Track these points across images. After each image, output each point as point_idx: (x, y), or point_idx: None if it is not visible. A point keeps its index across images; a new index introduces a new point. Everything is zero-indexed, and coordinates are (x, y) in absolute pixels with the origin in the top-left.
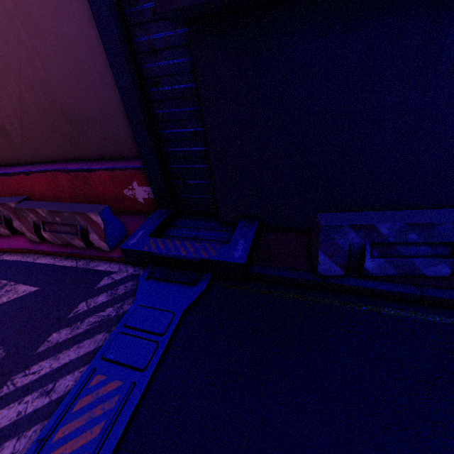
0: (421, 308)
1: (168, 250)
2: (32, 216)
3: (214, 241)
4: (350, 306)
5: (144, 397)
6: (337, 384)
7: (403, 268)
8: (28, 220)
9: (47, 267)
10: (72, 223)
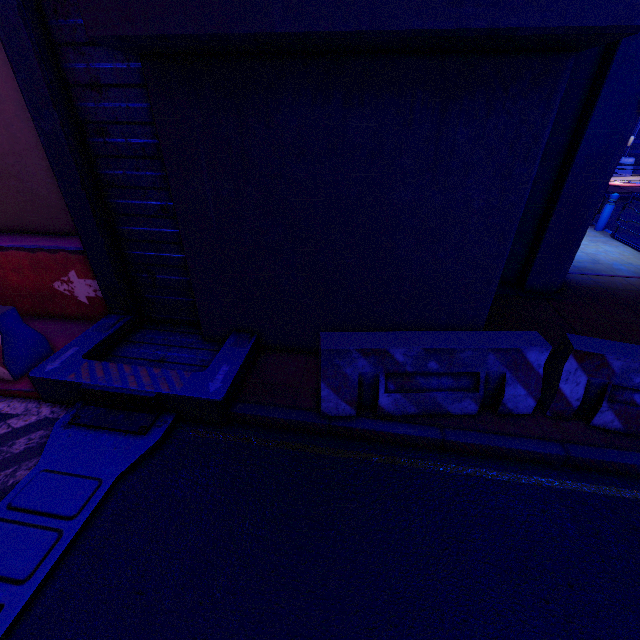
0: (442, 457)
1: (108, 380)
2: None
3: (189, 366)
4: (360, 457)
5: (15, 629)
6: (321, 572)
7: (425, 405)
8: None
9: None
10: None
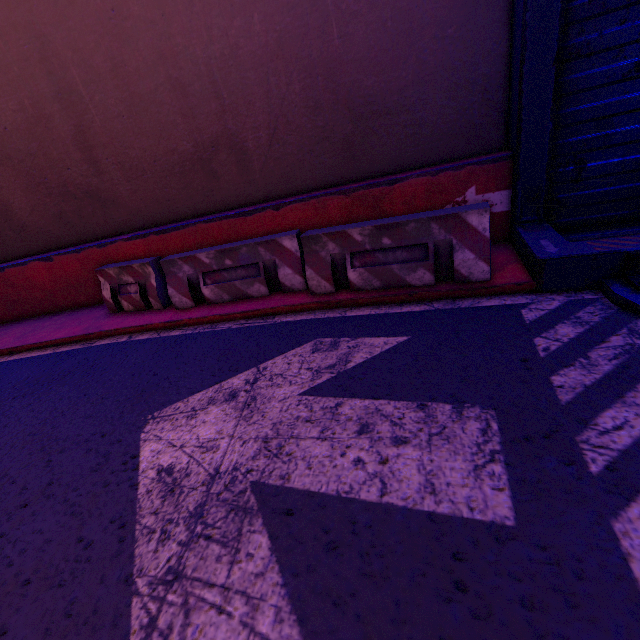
0: None
1: None
2: (330, 248)
3: None
4: None
5: None
6: None
7: None
8: (321, 257)
9: (379, 316)
10: (416, 242)
